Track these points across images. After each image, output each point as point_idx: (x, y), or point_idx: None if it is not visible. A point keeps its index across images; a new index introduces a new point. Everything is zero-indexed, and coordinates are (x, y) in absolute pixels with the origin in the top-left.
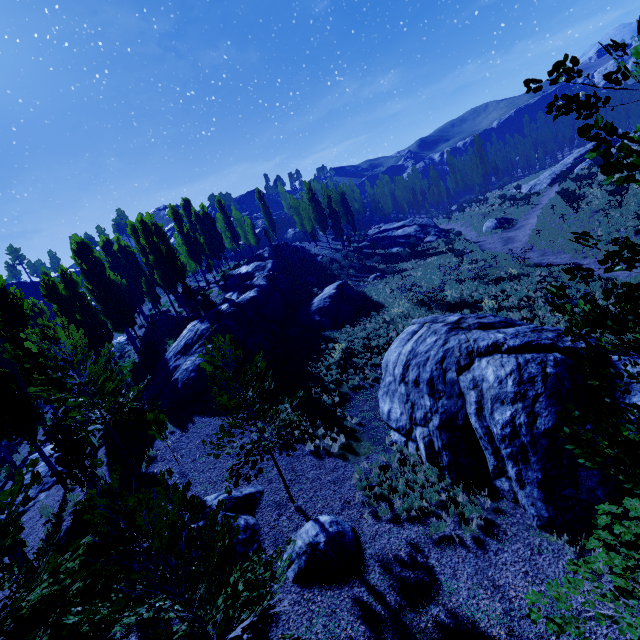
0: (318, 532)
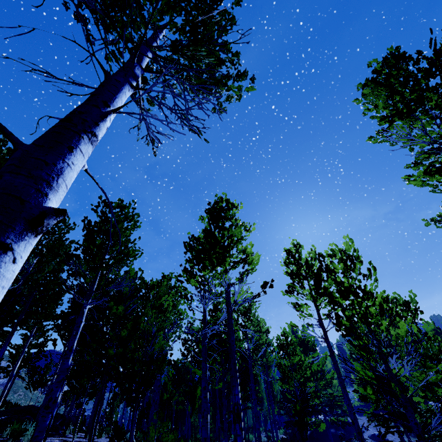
0: (376, 432)
